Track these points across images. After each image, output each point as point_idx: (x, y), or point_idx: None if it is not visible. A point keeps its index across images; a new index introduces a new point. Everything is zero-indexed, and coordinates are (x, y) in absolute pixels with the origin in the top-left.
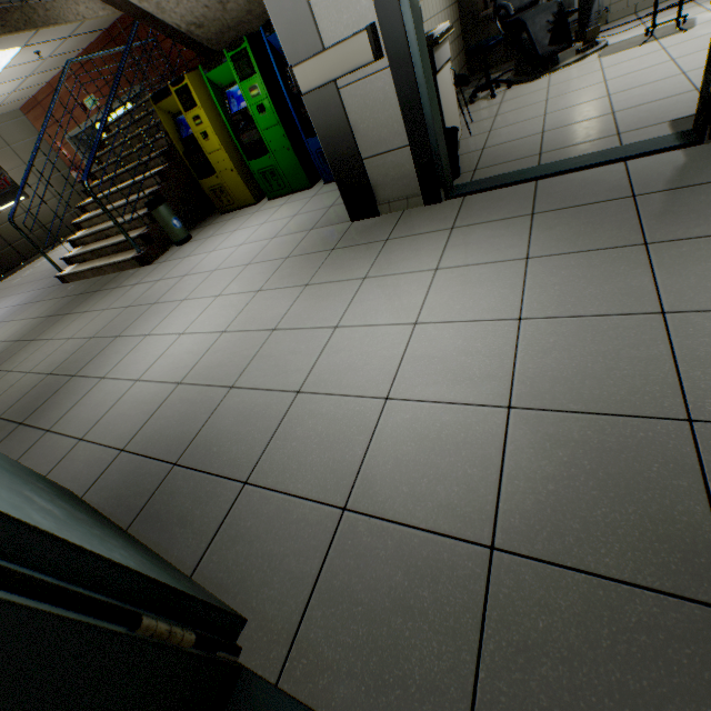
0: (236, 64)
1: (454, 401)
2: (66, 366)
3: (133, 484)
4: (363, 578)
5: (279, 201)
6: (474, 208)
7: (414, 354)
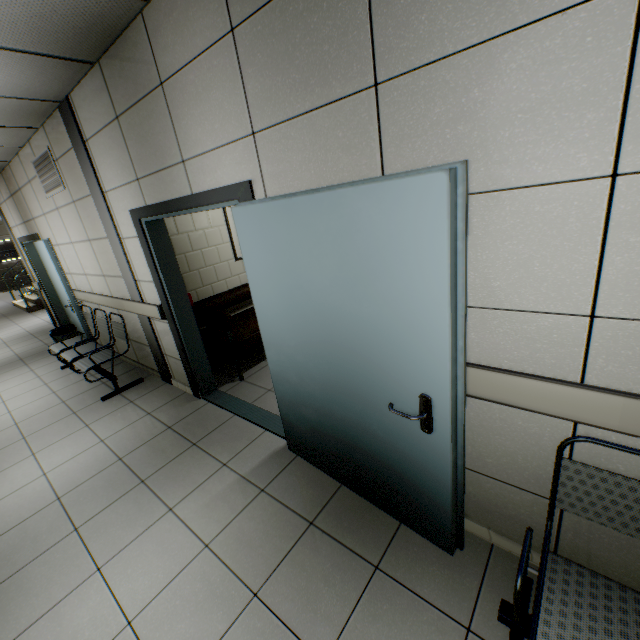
0: None
1: None
2: None
3: None
4: None
5: None
6: None
7: None
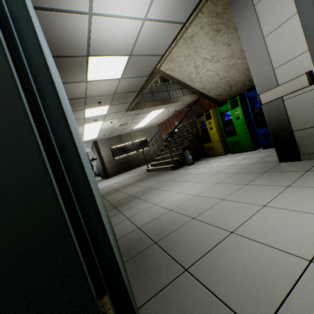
0: (231, 104)
1: None
2: (136, 194)
3: (136, 243)
4: None
5: (236, 154)
6: None
7: None
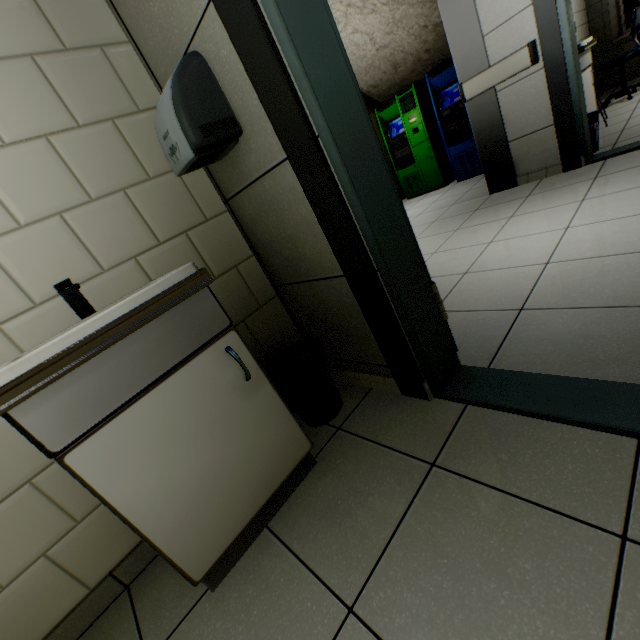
0: (401, 104)
1: (613, 254)
2: None
3: None
4: (545, 331)
5: (416, 198)
6: (617, 163)
7: (569, 241)
